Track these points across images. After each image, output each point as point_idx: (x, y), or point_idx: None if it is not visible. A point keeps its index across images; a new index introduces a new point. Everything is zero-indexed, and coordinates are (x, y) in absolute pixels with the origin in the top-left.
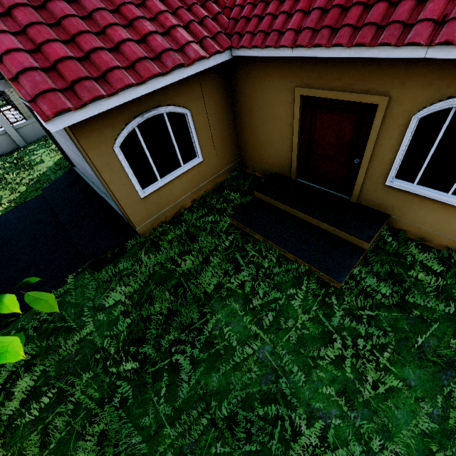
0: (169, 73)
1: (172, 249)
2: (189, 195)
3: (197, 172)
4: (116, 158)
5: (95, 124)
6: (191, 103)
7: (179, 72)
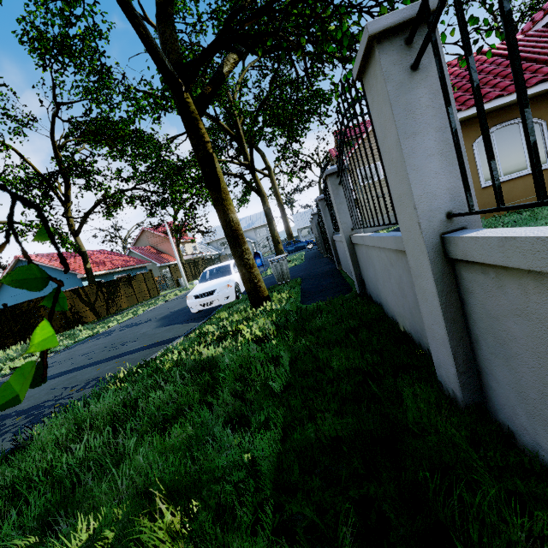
0: (533, 87)
1: (506, 217)
2: (529, 199)
3: (544, 177)
4: (472, 153)
5: (465, 129)
6: (547, 116)
7: (541, 86)
